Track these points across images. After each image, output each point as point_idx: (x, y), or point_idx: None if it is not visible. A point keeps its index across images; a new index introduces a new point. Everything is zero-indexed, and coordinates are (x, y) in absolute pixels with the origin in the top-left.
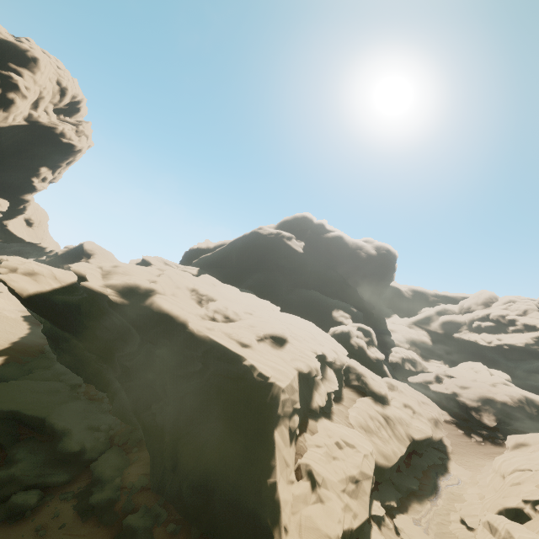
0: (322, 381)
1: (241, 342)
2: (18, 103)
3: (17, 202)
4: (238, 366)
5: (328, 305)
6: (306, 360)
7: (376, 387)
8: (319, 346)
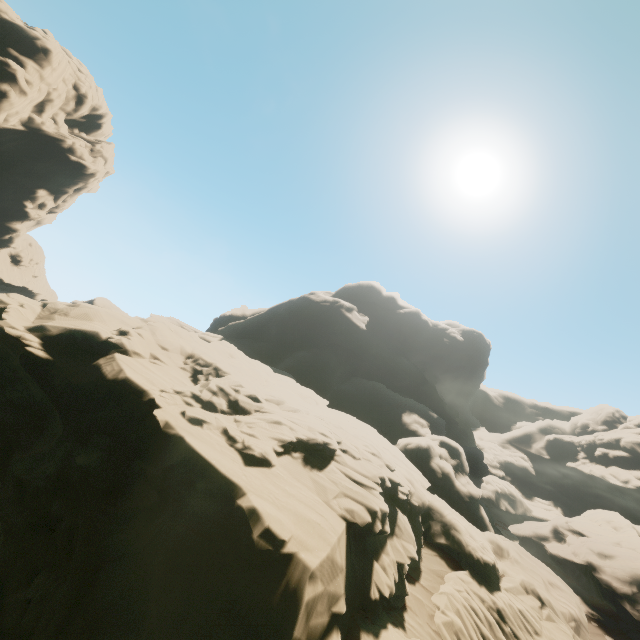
0: (388, 541)
1: (246, 454)
2: (12, 98)
3: (0, 230)
4: (226, 508)
5: (397, 404)
6: (365, 499)
7: (477, 553)
8: (386, 471)
